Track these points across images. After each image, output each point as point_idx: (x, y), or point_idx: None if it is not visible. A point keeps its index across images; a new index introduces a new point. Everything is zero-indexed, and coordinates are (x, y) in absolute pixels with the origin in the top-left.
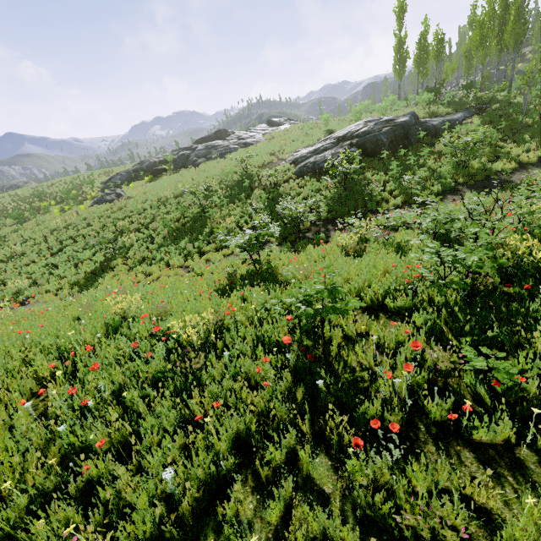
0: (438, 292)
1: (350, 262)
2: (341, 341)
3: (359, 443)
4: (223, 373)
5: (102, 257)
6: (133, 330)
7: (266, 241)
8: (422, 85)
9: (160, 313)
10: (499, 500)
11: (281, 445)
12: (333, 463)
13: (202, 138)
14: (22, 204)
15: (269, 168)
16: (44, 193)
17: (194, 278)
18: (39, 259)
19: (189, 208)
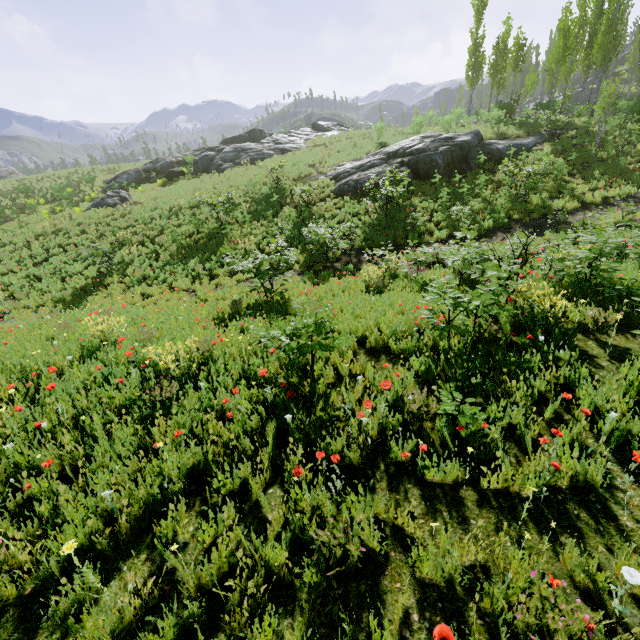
0: (438, 336)
1: (368, 299)
2: (332, 380)
3: (300, 471)
4: (196, 404)
5: (96, 272)
6: (109, 354)
7: (288, 268)
8: (496, 99)
9: (144, 338)
10: (427, 531)
11: (238, 476)
12: (285, 494)
13: (232, 137)
14: (3, 199)
15: (305, 182)
16: (31, 189)
17: (196, 304)
18: (19, 268)
19: (206, 222)
